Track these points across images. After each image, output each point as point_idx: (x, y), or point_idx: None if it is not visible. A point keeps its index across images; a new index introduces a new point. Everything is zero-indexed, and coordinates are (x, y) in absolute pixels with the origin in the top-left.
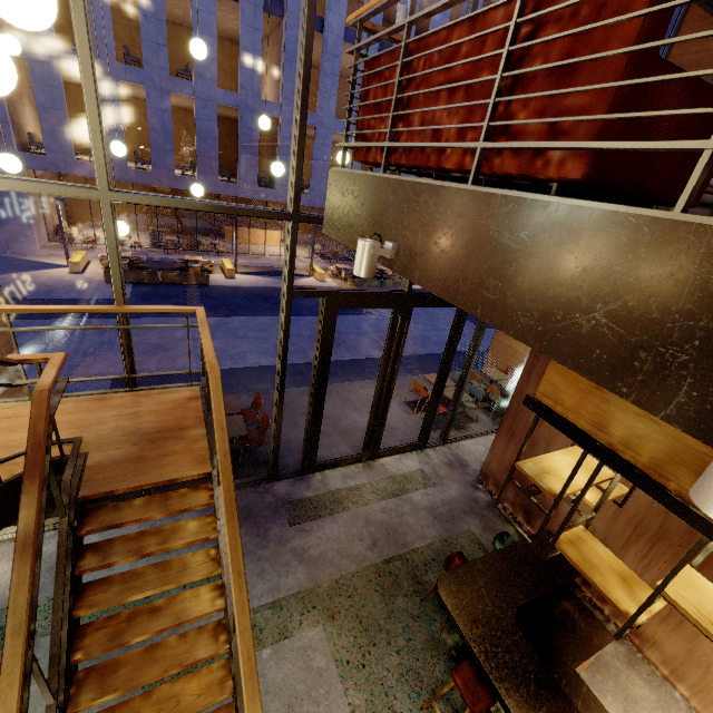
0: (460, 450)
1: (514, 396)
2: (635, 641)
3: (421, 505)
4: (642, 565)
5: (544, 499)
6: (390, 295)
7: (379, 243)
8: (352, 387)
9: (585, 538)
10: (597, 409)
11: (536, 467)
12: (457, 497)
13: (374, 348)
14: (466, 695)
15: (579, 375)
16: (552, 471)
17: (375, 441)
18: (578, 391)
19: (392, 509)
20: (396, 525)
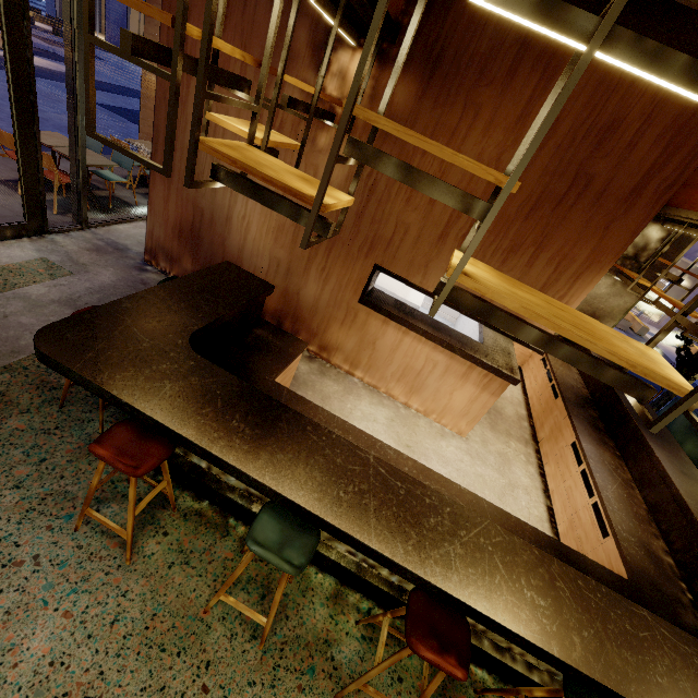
0: (113, 235)
1: (157, 109)
2: (324, 355)
3: (48, 299)
4: (323, 279)
5: (225, 251)
6: None
7: None
8: None
9: (249, 149)
10: None
11: None
12: (114, 282)
13: None
14: (117, 462)
15: None
16: None
17: None
18: None
19: None
20: None
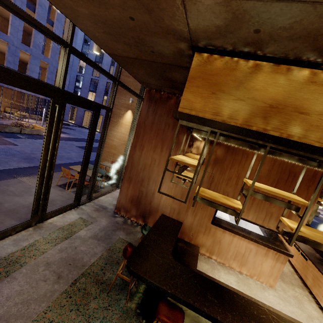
0: (100, 202)
1: (129, 160)
2: None
3: (87, 236)
4: (194, 215)
5: (151, 206)
6: (48, 86)
7: None
8: (9, 182)
9: (203, 189)
10: (214, 104)
11: (178, 158)
12: (107, 224)
13: (23, 162)
14: None
15: (202, 90)
16: (184, 160)
17: (43, 207)
18: (203, 98)
19: (67, 247)
20: (73, 256)
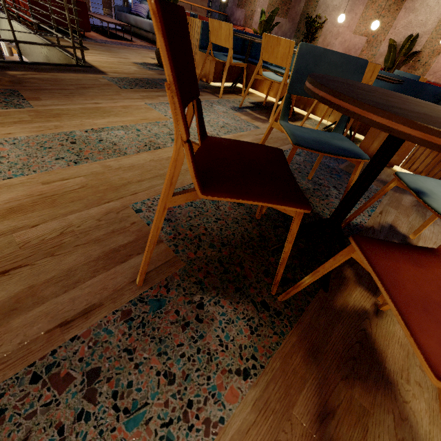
0: None
1: None
2: None
3: None
4: None
5: None
6: None
7: (8, 43)
8: None
9: None
10: None
11: None
12: None
13: None
14: None
15: None
16: None
17: None
18: None
19: None
20: None
